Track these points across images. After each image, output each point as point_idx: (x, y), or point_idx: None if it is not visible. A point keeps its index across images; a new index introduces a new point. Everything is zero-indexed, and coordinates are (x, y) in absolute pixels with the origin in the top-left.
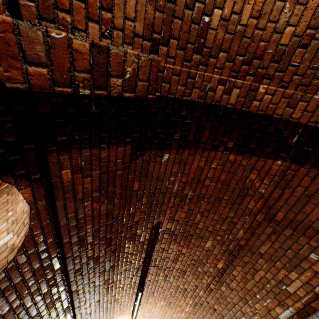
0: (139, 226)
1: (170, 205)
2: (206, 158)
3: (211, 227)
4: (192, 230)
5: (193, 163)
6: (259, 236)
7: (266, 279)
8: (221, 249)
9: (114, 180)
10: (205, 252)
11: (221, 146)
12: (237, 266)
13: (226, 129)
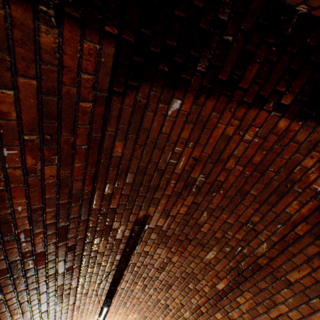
0: (117, 216)
1: (166, 192)
2: (239, 121)
3: (220, 233)
4: (191, 232)
5: (216, 127)
6: (292, 256)
7: (288, 319)
8: (227, 265)
9: (74, 119)
10: (202, 265)
11: (270, 101)
12: (246, 291)
13: (289, 68)
